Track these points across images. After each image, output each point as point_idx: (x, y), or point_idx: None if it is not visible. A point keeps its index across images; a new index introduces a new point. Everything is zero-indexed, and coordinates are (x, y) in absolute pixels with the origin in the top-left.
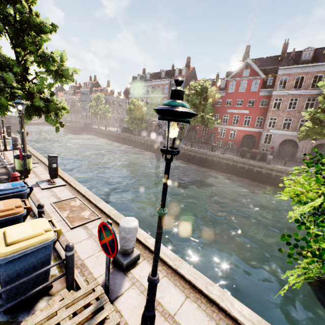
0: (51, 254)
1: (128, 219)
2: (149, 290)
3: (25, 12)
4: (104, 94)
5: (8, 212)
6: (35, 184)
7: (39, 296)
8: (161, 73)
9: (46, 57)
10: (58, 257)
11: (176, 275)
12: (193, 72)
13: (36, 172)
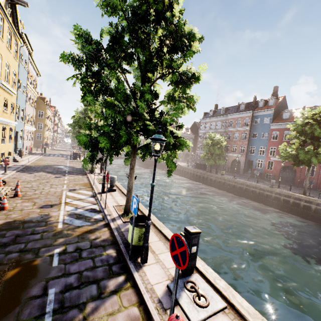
0: None
1: None
2: None
3: (171, 23)
4: None
5: None
6: (167, 293)
7: None
8: (238, 106)
9: (188, 75)
10: None
11: None
12: (283, 102)
13: (151, 245)
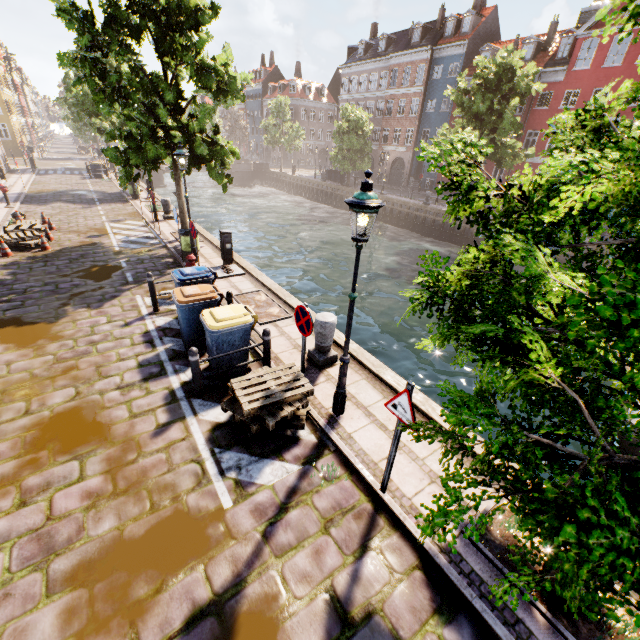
0: (250, 338)
1: (325, 314)
2: (340, 369)
3: None
4: (290, 96)
5: (206, 296)
6: None
7: (241, 374)
8: (412, 32)
9: (207, 69)
10: (251, 349)
11: (378, 381)
12: (492, 21)
13: (205, 255)
